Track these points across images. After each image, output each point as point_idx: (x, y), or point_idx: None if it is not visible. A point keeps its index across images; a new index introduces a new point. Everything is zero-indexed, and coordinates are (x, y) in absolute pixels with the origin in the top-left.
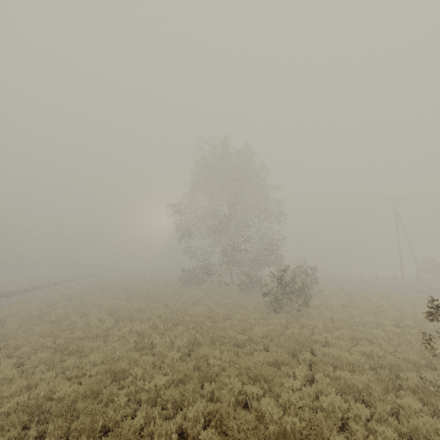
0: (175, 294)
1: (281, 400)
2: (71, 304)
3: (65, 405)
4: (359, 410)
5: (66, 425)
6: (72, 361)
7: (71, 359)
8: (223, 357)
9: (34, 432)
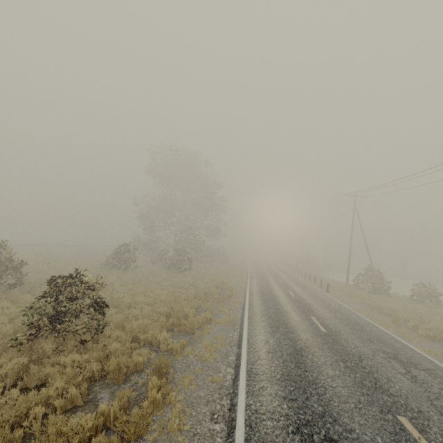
0: None
1: None
2: (55, 253)
3: None
4: None
5: None
6: None
7: None
8: None
9: None
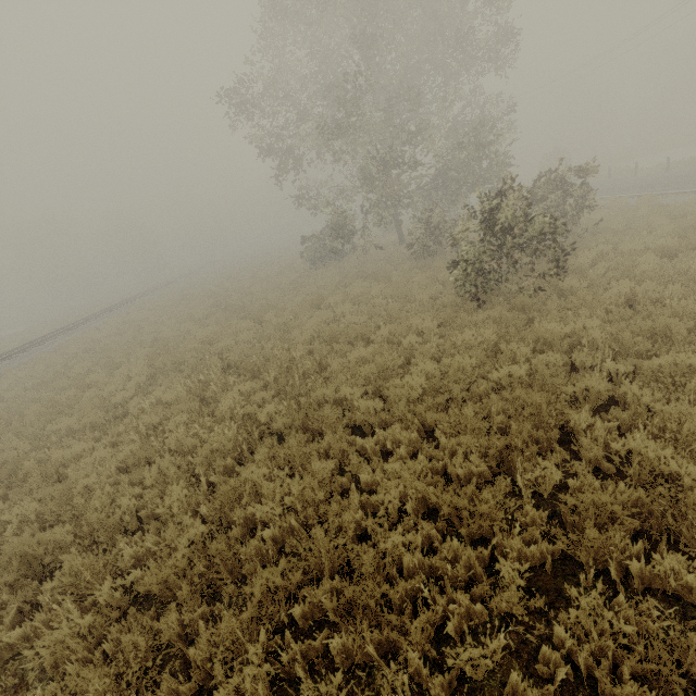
0: (289, 290)
1: None
2: (120, 341)
3: None
4: None
5: None
6: None
7: None
8: (288, 499)
9: None
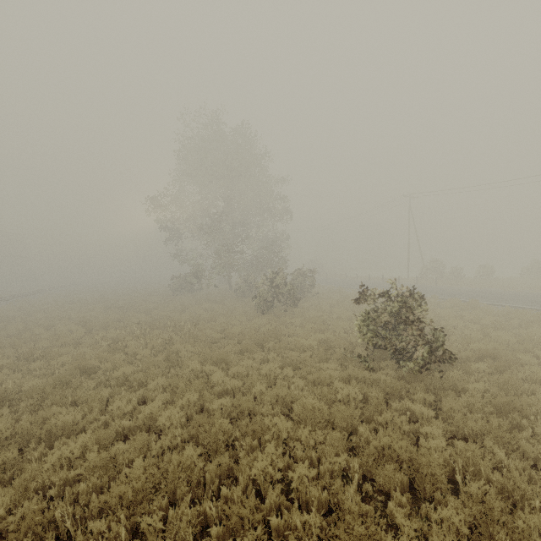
0: (162, 303)
1: (231, 372)
2: (33, 318)
3: (35, 391)
4: (288, 372)
5: (37, 403)
6: (39, 364)
7: (37, 363)
8: (194, 350)
9: (7, 410)
